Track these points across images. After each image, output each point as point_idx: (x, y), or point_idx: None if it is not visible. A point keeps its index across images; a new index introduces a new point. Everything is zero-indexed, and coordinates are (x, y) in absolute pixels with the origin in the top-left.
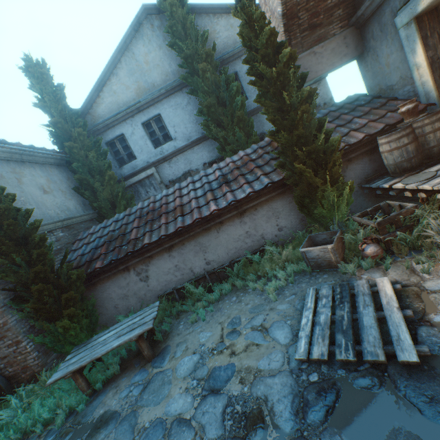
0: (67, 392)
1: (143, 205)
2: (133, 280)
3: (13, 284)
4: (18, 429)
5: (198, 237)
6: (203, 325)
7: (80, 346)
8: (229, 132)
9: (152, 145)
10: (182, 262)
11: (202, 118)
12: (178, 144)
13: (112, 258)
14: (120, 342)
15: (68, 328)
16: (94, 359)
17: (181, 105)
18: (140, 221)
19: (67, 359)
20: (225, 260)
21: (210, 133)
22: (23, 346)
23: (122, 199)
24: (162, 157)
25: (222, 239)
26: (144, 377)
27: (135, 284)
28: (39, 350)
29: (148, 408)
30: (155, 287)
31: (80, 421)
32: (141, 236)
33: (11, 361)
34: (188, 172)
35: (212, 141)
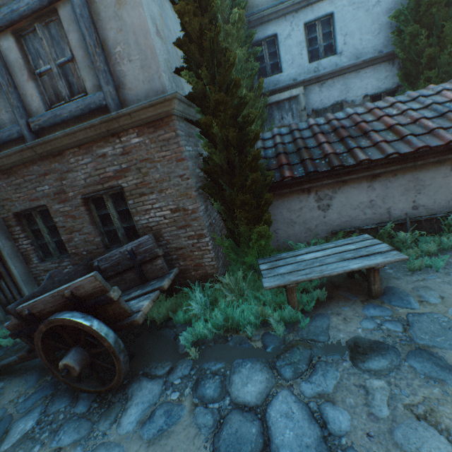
0: (267, 303)
1: (317, 122)
2: (309, 205)
3: (198, 171)
4: (215, 324)
5: (419, 170)
6: (441, 276)
7: (267, 259)
8: (448, 47)
9: (307, 57)
10: (380, 199)
11: (388, 29)
12: (341, 61)
13: (311, 170)
14: (362, 265)
15: (261, 236)
16: (327, 275)
17: (366, 4)
18: (326, 137)
19: (263, 268)
20: (440, 209)
21: (402, 50)
22: (204, 242)
23: (259, 119)
24: (317, 76)
25: (451, 181)
26: (389, 314)
27: (309, 212)
28: (214, 252)
29: (448, 351)
30: (332, 220)
31: (313, 338)
32: (344, 152)
33: (185, 255)
34: (339, 102)
35: (387, 66)
